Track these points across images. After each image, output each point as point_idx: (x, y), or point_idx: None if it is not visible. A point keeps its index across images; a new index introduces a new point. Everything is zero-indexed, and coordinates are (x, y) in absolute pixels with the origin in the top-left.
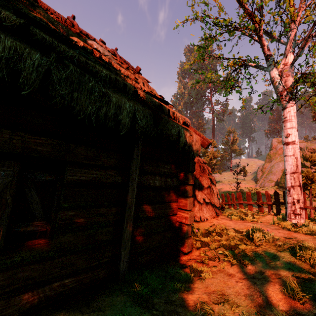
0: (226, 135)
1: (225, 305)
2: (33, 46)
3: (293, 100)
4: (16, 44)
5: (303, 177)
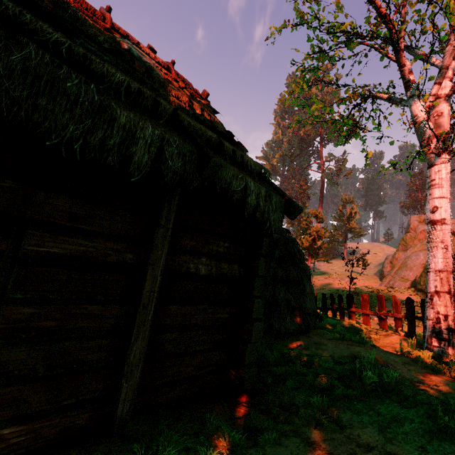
0: (340, 205)
1: None
2: None
3: (447, 153)
4: None
5: None
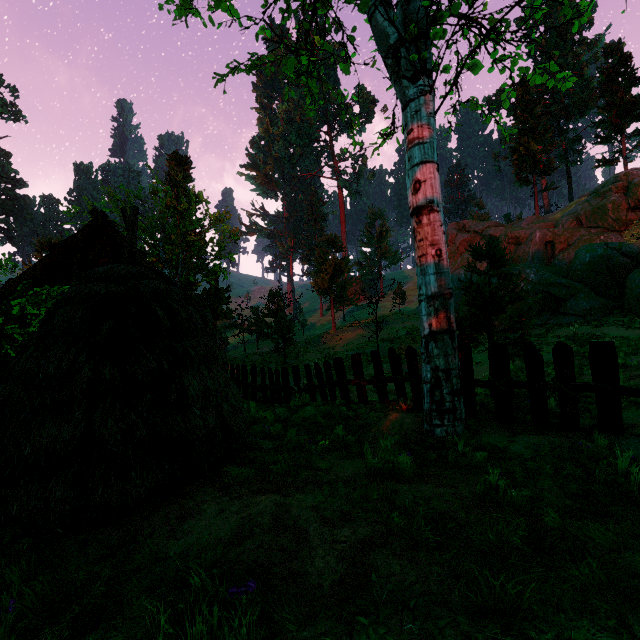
0: (367, 223)
1: None
2: None
3: (426, 75)
4: None
5: (473, 300)
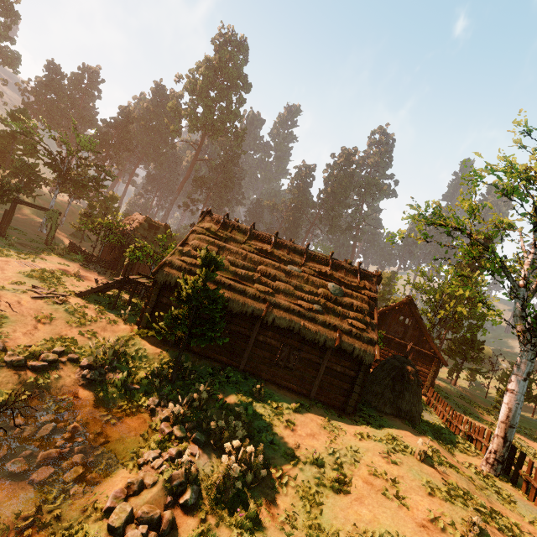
0: None
1: (335, 422)
2: (300, 315)
3: (530, 345)
4: (295, 321)
5: None
